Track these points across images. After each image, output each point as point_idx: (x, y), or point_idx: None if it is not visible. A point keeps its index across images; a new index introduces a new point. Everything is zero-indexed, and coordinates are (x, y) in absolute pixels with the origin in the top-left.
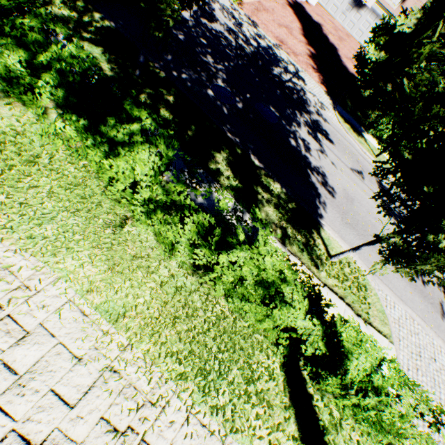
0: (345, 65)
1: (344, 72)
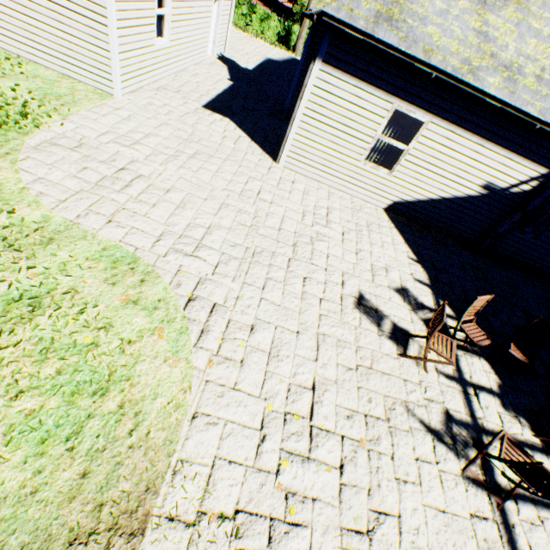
0: (281, 3)
1: (282, 7)
